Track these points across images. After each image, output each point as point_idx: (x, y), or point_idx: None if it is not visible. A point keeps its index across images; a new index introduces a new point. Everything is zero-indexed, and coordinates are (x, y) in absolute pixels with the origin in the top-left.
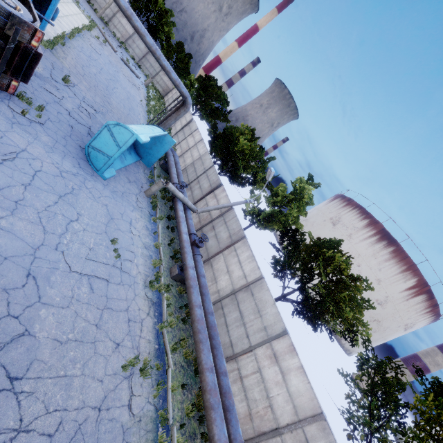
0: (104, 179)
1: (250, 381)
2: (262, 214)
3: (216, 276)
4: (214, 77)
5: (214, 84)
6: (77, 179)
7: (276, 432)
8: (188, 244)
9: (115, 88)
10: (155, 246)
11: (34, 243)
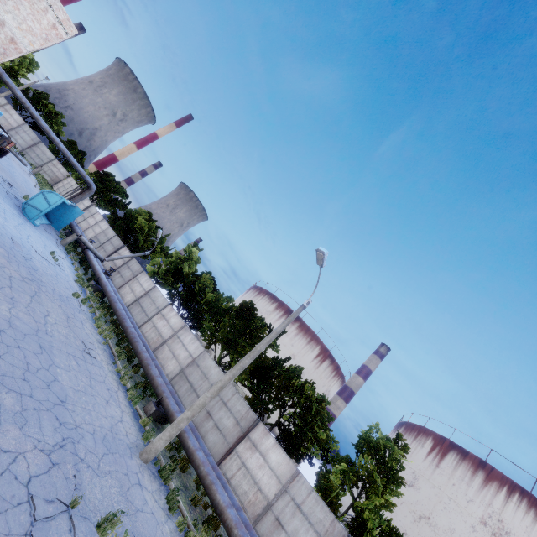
0: (35, 225)
1: (149, 332)
2: (161, 269)
3: (123, 297)
4: (112, 174)
5: (112, 179)
6: (22, 220)
7: (163, 343)
8: (101, 270)
9: (15, 173)
10: (75, 269)
11: (19, 236)
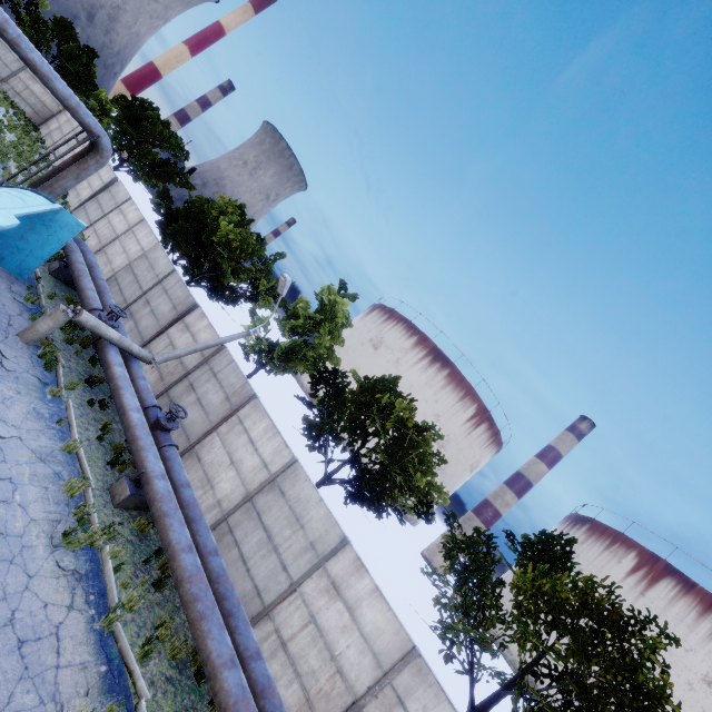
0: None
1: (299, 643)
2: (277, 349)
3: (210, 476)
4: (152, 103)
5: (153, 116)
6: None
7: (354, 710)
8: (145, 431)
9: None
10: (65, 449)
11: None
